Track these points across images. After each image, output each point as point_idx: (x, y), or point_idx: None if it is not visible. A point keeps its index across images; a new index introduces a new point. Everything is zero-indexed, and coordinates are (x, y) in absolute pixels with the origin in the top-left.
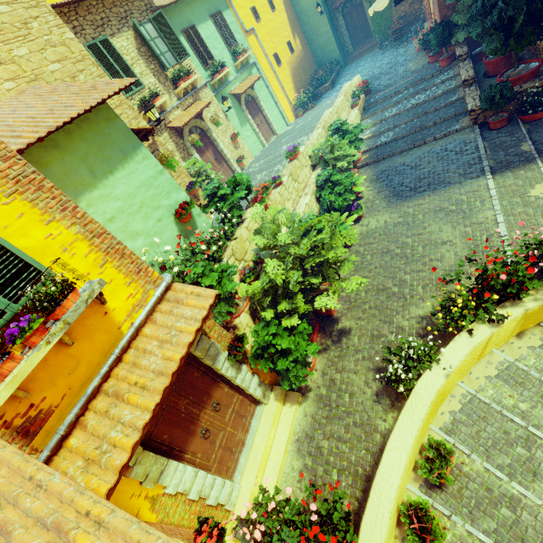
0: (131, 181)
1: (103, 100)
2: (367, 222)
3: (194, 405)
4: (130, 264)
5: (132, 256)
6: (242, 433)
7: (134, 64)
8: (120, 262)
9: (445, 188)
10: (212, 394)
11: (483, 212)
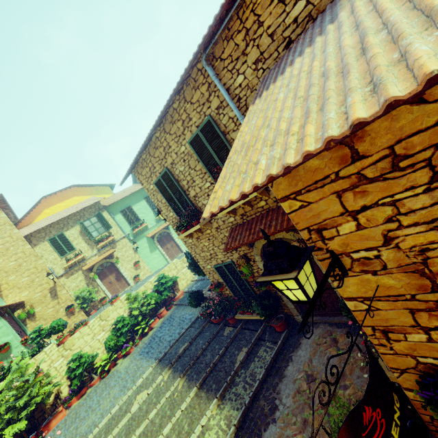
0: None
1: None
2: (123, 361)
3: None
4: None
5: None
6: None
7: (75, 240)
8: None
9: (147, 358)
10: None
11: (123, 395)
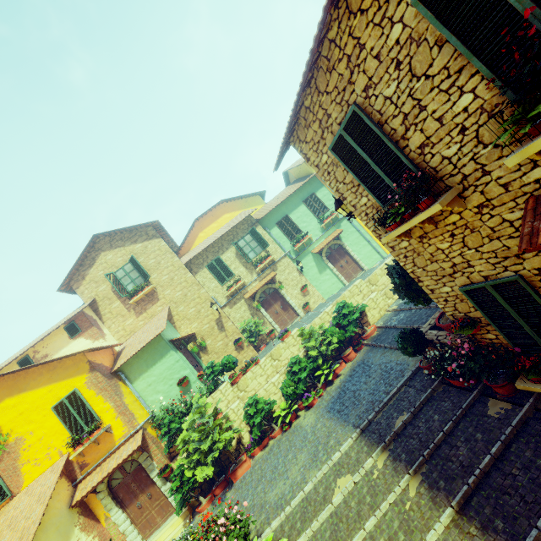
0: (162, 367)
1: (149, 341)
2: (307, 415)
3: (138, 488)
4: (127, 418)
5: (128, 415)
6: (161, 519)
7: (232, 264)
8: (123, 417)
9: (341, 421)
10: (149, 488)
11: (315, 470)
